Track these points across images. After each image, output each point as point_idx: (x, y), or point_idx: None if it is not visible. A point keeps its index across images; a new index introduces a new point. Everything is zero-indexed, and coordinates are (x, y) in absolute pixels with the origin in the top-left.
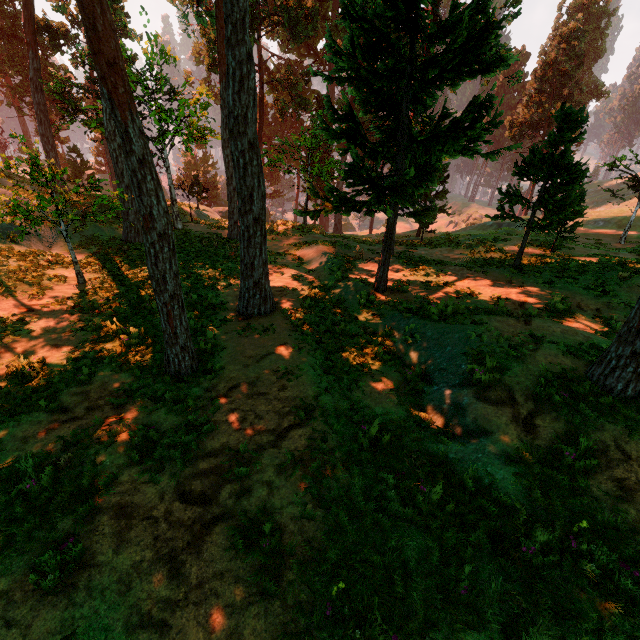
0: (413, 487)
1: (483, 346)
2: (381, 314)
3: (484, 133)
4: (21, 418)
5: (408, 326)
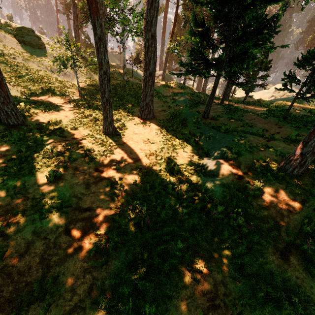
0: (180, 187)
1: (237, 144)
2: (201, 127)
3: (268, 36)
4: (51, 136)
5: (209, 133)
